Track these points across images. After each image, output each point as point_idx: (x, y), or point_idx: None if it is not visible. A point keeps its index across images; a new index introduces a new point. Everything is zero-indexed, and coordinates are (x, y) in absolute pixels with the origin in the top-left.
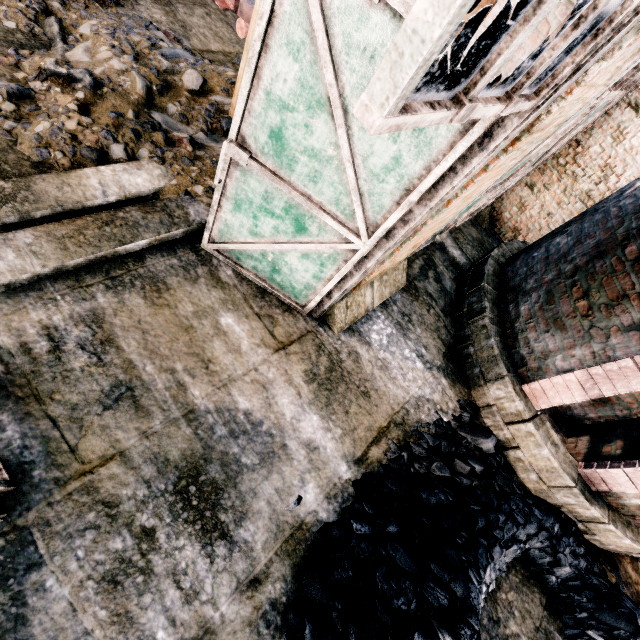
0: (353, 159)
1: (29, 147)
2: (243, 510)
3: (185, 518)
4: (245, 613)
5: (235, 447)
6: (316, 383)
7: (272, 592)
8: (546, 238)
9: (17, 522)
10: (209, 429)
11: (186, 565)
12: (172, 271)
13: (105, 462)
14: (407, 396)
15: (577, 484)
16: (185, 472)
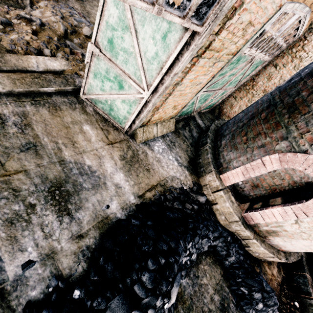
0: (140, 53)
1: (6, 43)
2: (80, 205)
3: (51, 203)
4: (73, 248)
5: (81, 179)
6: (125, 161)
7: (88, 242)
8: (236, 115)
9: None
10: (70, 169)
11: (48, 223)
12: (64, 103)
13: (17, 173)
14: (168, 175)
15: (240, 219)
16: (55, 184)
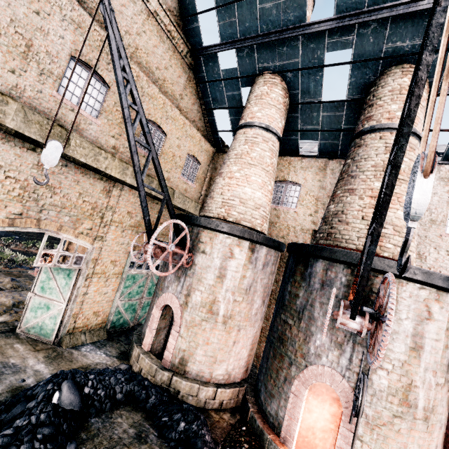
0: (58, 286)
1: None
2: None
3: None
4: None
5: (4, 369)
6: (48, 358)
7: None
8: None
9: None
10: None
11: None
12: (1, 336)
13: None
14: (92, 362)
15: (158, 366)
16: None
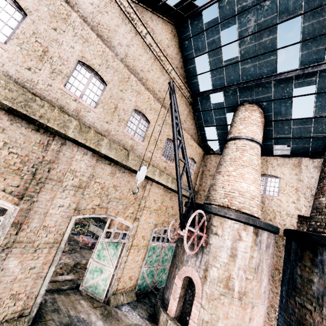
0: (109, 254)
1: None
2: None
3: None
4: None
5: (78, 323)
6: (103, 315)
7: None
8: None
9: (32, 325)
10: (73, 319)
11: None
12: (71, 292)
13: (50, 320)
14: (132, 322)
15: None
16: (65, 325)
